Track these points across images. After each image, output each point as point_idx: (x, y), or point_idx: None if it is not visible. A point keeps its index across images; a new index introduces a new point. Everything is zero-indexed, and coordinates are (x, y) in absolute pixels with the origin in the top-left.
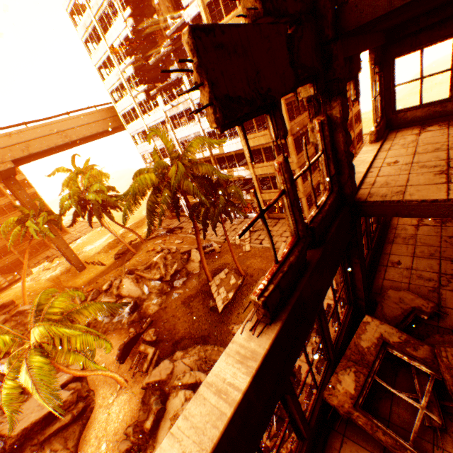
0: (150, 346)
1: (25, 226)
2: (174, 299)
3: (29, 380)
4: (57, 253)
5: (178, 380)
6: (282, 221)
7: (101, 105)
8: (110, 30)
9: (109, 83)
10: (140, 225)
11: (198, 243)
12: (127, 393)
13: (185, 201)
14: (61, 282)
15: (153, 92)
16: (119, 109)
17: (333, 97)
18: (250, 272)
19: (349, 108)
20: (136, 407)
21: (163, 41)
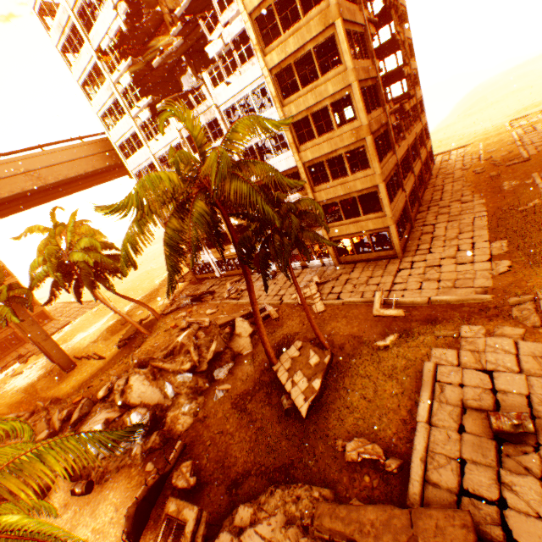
0: (187, 504)
1: None
2: (218, 401)
3: None
4: (35, 349)
5: None
6: (360, 265)
7: (89, 136)
8: (95, 25)
9: (98, 104)
10: (153, 297)
11: (252, 303)
12: None
13: (229, 230)
14: (38, 392)
15: (161, 105)
16: (114, 138)
17: None
18: (337, 343)
19: (417, 118)
20: None
21: (169, 43)
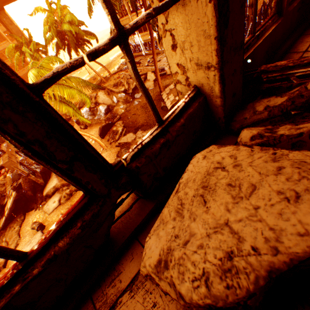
0: (119, 126)
1: (22, 52)
2: (135, 105)
3: None
4: None
5: (139, 139)
6: None
7: None
8: None
9: None
10: (108, 68)
11: (153, 54)
12: (107, 152)
13: None
14: None
15: None
16: None
17: None
18: None
19: None
20: (113, 158)
21: None
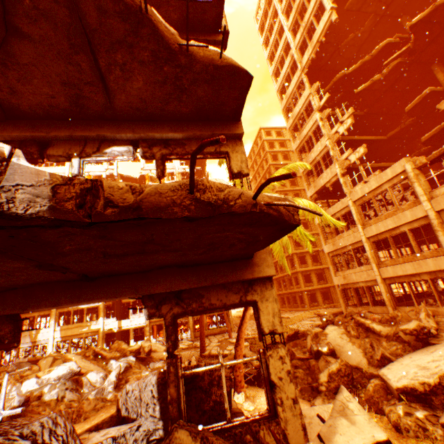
0: None
1: None
2: None
3: (310, 202)
4: None
5: (314, 329)
6: (211, 335)
7: None
8: None
9: None
10: None
11: None
12: (260, 396)
13: None
14: None
15: None
16: None
17: (346, 174)
18: None
19: None
20: None
21: None
